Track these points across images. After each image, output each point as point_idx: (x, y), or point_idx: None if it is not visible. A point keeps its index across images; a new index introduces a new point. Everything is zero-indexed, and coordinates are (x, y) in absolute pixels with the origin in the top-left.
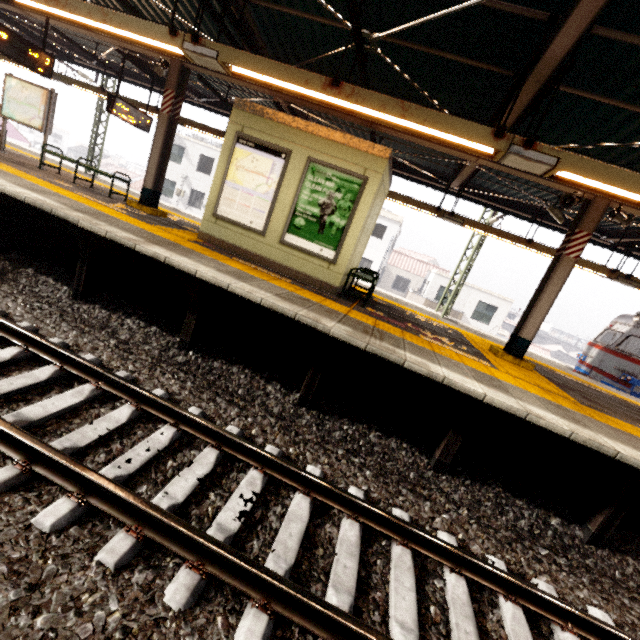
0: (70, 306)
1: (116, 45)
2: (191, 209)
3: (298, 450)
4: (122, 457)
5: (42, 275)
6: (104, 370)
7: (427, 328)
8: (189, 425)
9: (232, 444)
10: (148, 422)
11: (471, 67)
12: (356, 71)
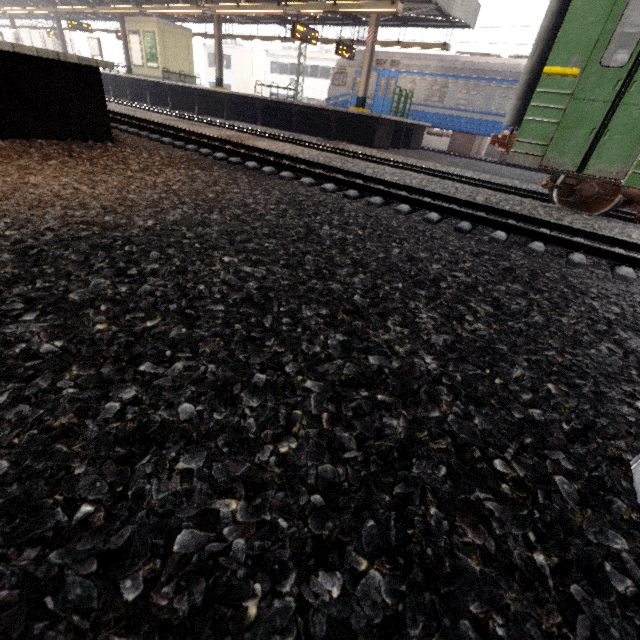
0: None
1: None
2: None
3: None
4: None
5: None
6: None
7: None
8: None
9: None
10: None
11: None
12: None
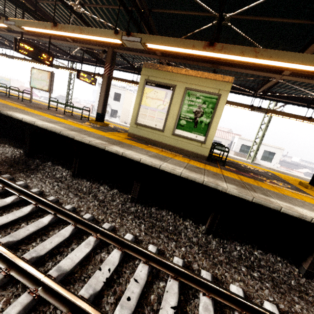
0: (71, 182)
1: (80, 46)
2: (112, 118)
3: (219, 271)
4: (124, 296)
5: (55, 165)
6: (99, 226)
7: (260, 174)
8: (154, 261)
9: (184, 275)
10: (129, 260)
11: (286, 24)
12: (208, 38)
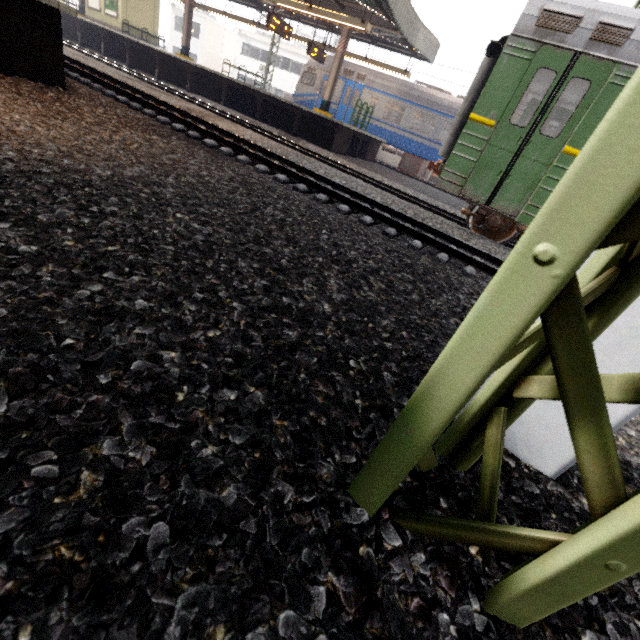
0: None
1: None
2: None
3: None
4: None
5: None
6: None
7: None
8: None
9: None
10: None
11: None
12: None
